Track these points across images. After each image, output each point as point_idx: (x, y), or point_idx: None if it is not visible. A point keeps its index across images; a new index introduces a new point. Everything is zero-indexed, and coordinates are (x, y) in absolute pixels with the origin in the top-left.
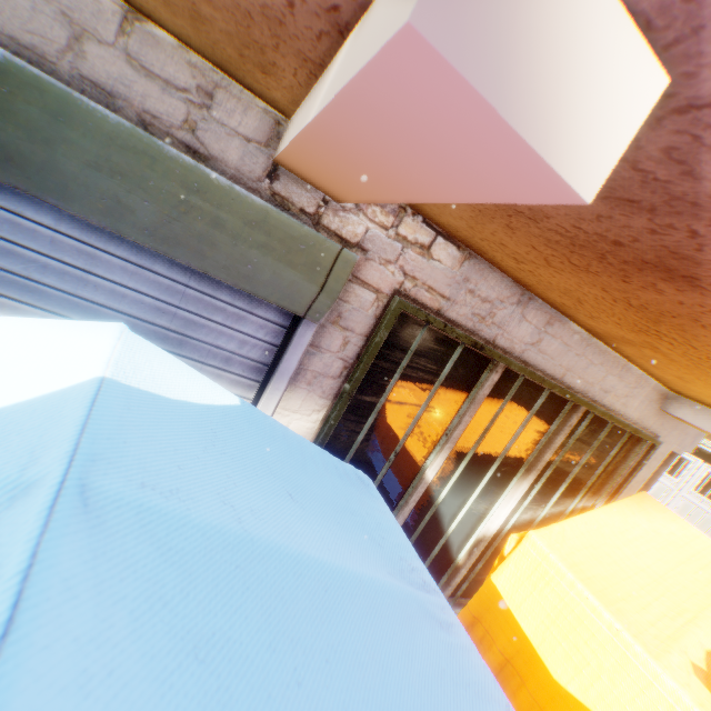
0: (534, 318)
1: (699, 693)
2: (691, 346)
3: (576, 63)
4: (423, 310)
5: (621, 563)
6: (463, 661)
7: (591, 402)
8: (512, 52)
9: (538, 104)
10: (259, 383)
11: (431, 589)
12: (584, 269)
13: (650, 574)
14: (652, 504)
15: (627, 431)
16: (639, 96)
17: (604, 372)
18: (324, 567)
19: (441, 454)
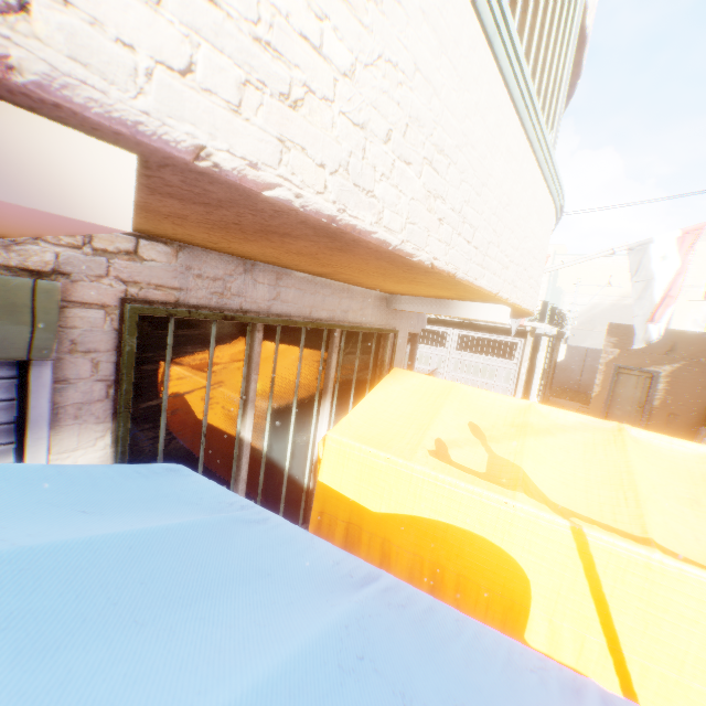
0: (265, 278)
1: (433, 464)
2: (347, 266)
3: (60, 164)
4: (163, 306)
5: (389, 419)
6: (279, 533)
7: (341, 323)
8: (4, 171)
9: (48, 192)
10: (16, 444)
11: (249, 508)
12: (248, 240)
13: (405, 416)
14: (401, 373)
15: (374, 333)
16: (122, 168)
17: (338, 298)
18: (125, 535)
19: (248, 415)
